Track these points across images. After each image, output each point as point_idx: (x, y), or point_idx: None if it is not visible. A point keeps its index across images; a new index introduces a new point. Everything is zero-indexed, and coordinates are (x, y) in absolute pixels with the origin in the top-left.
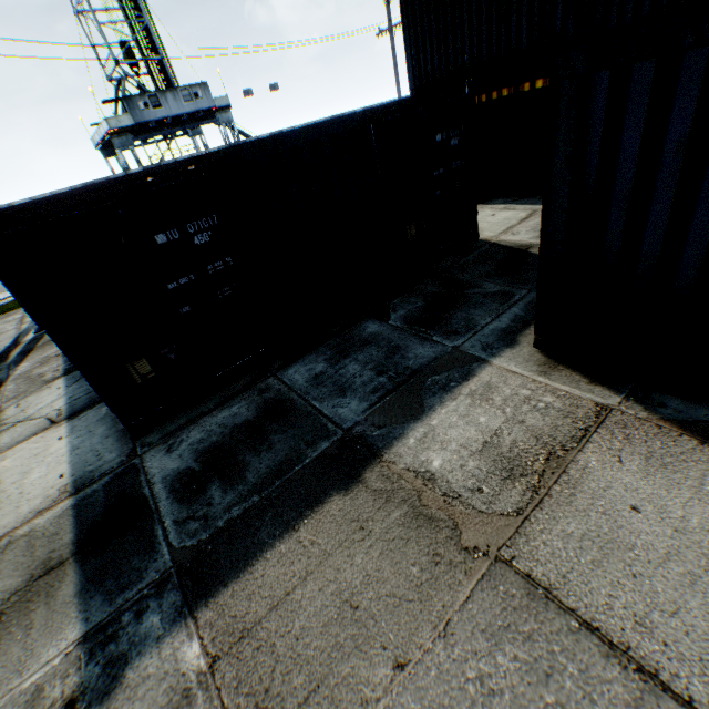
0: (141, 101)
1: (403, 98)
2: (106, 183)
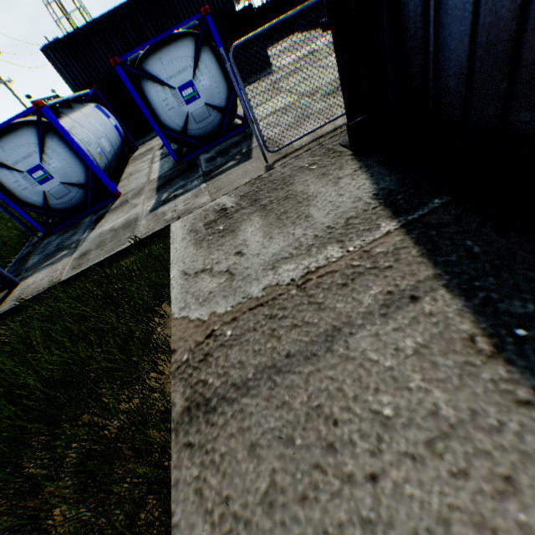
0: None
1: None
2: None
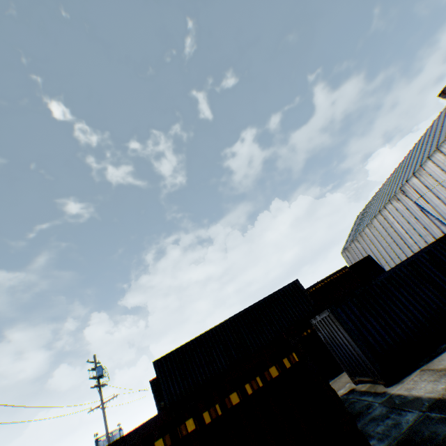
0: None
1: None
2: None
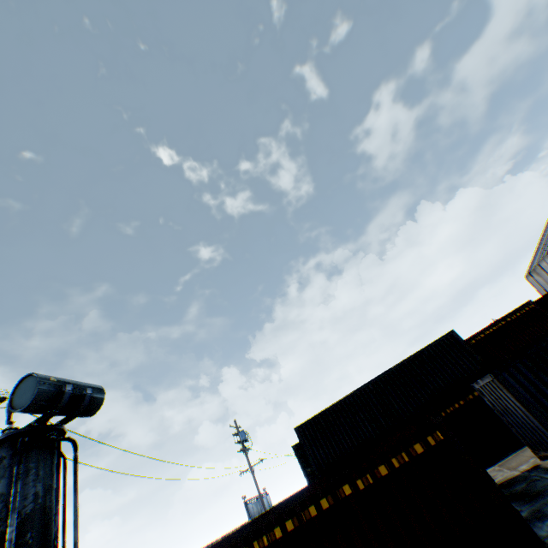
0: None
1: (201, 547)
2: None
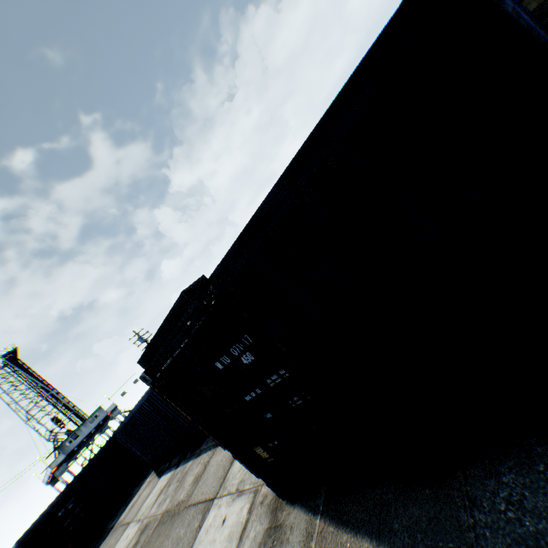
0: (67, 441)
1: None
2: (46, 509)
